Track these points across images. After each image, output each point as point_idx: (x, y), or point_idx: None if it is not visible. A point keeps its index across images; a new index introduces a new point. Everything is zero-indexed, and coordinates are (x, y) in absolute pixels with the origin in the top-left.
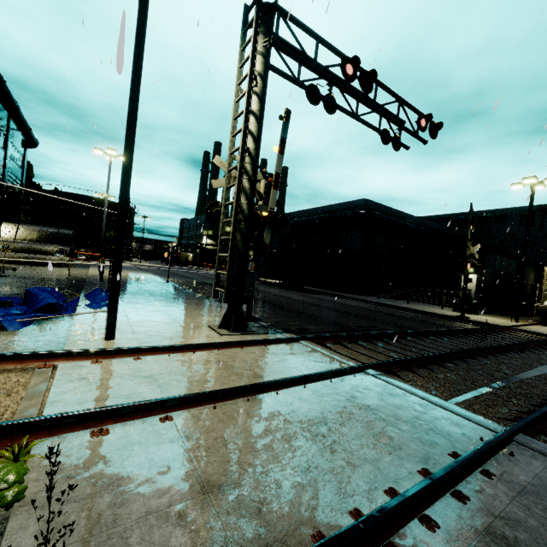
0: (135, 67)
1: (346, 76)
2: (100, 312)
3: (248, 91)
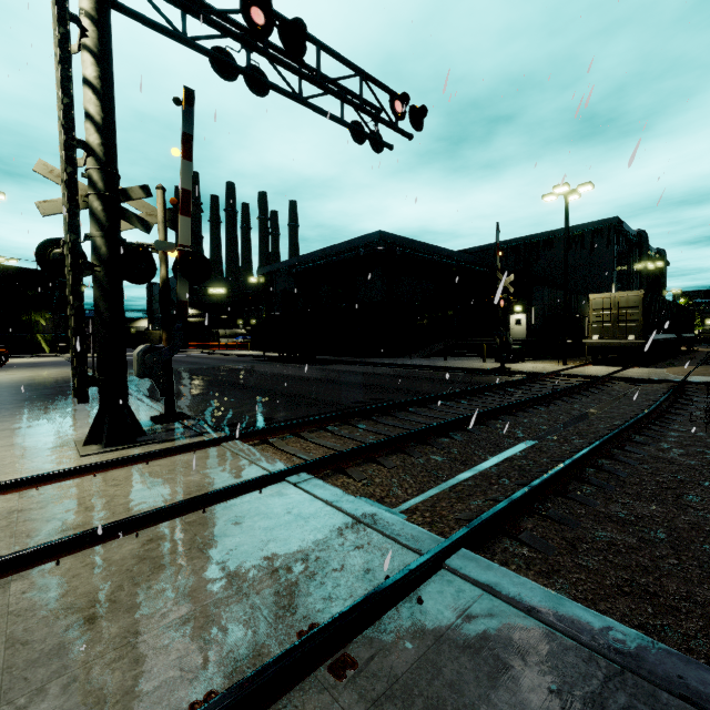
0: None
1: (254, 26)
2: None
3: (61, 41)
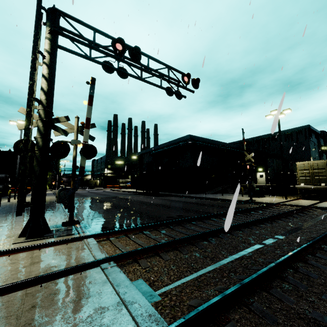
0: None
1: (117, 50)
2: None
3: (32, 60)
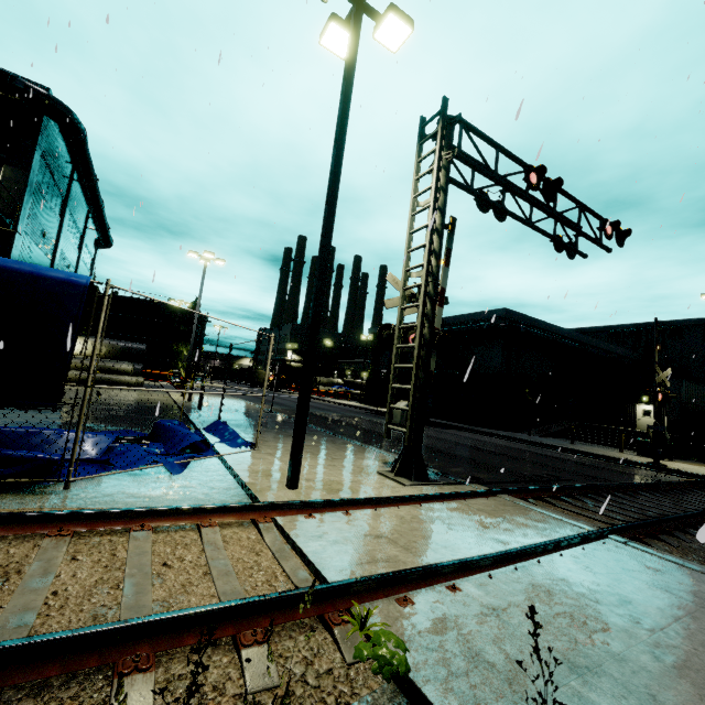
0: (333, 189)
1: (530, 185)
2: (244, 452)
3: (433, 206)
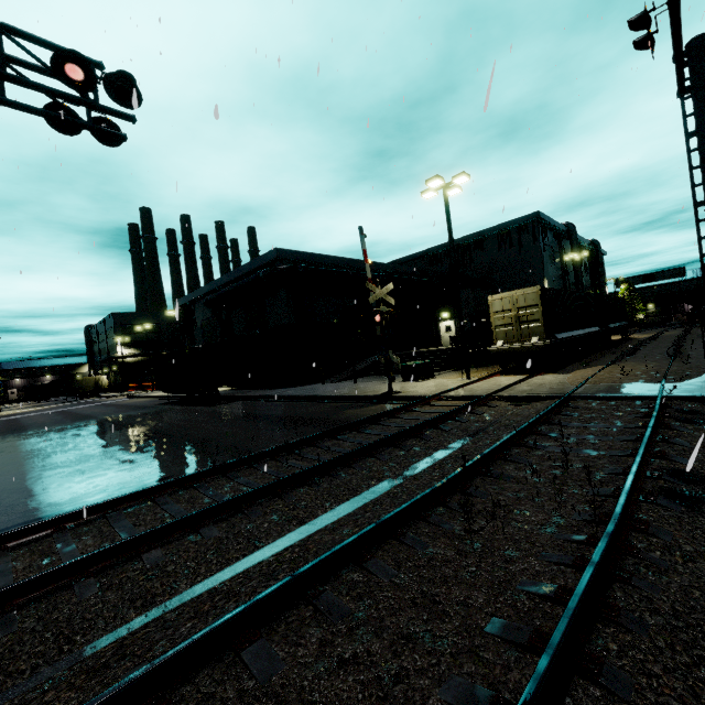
0: None
1: None
2: None
3: None
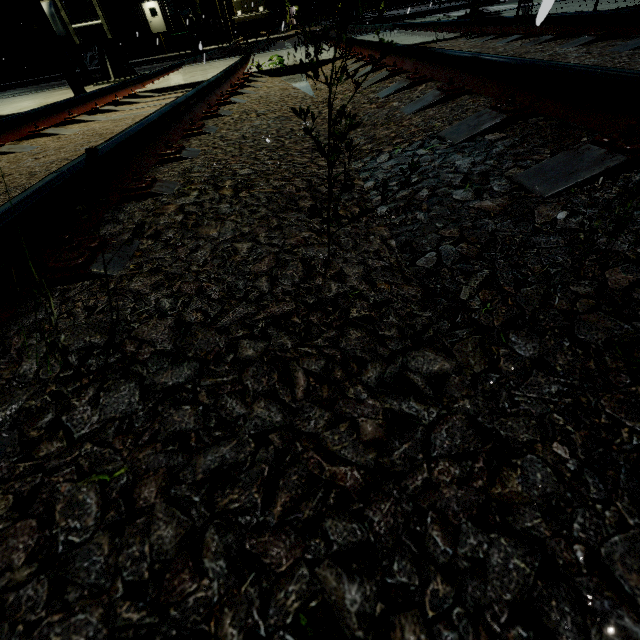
0: None
1: None
2: None
3: None
